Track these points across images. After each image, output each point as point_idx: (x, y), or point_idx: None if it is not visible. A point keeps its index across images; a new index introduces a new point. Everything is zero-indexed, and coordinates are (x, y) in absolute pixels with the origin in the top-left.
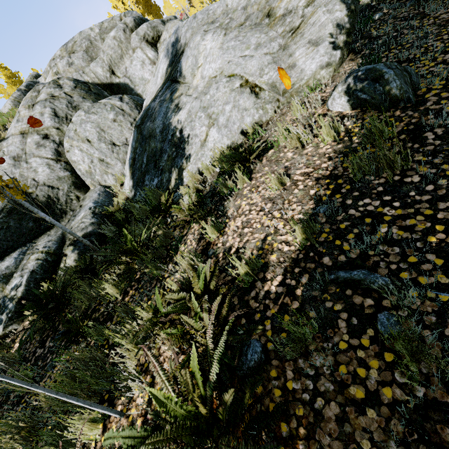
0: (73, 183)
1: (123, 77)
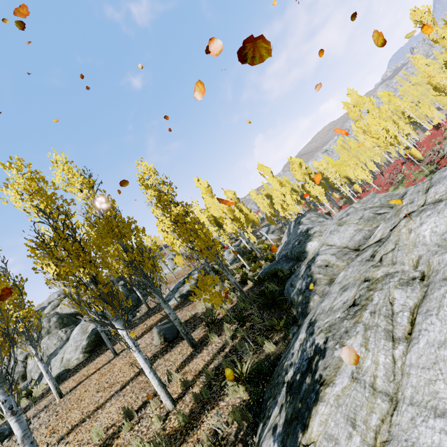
0: (22, 375)
1: None
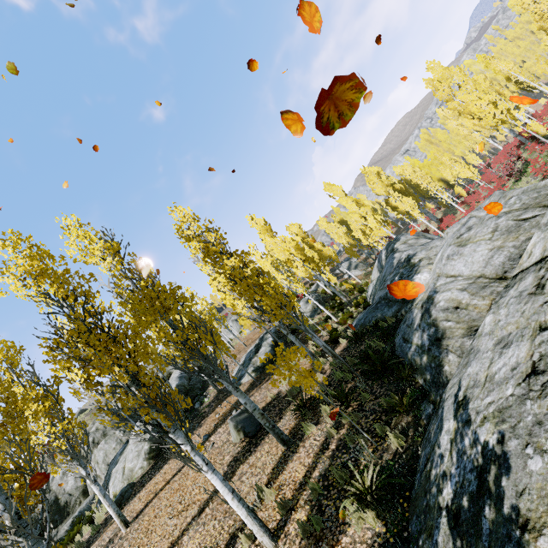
0: (83, 490)
1: None
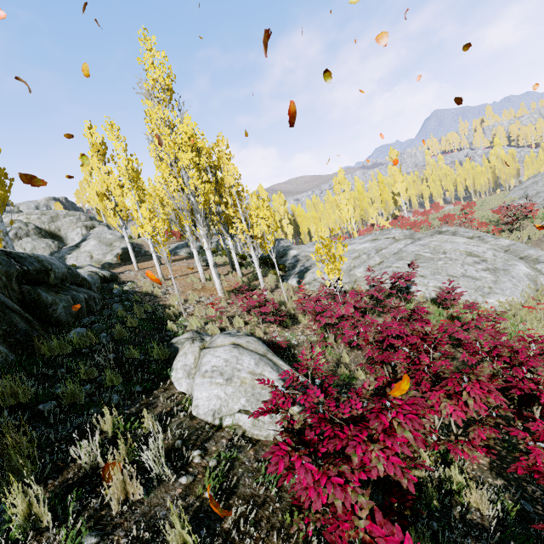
0: None
1: (64, 234)
